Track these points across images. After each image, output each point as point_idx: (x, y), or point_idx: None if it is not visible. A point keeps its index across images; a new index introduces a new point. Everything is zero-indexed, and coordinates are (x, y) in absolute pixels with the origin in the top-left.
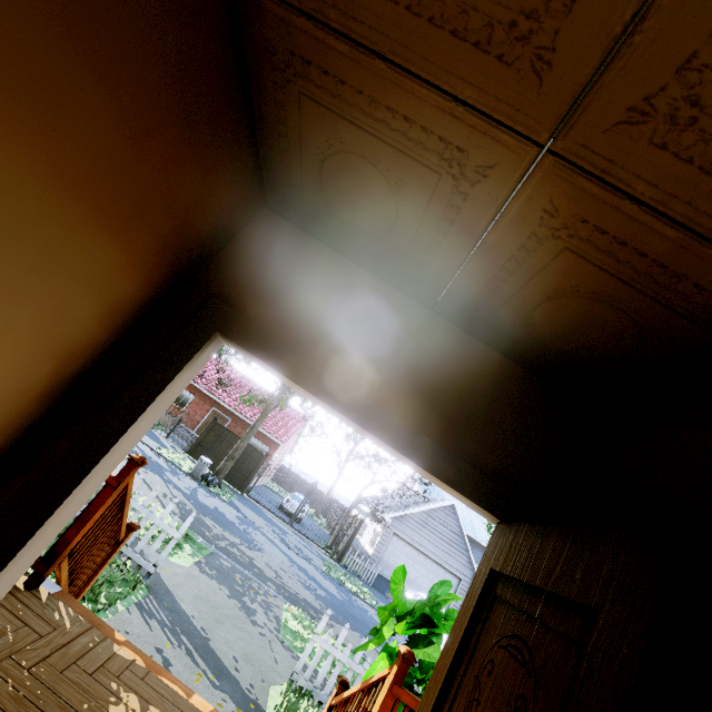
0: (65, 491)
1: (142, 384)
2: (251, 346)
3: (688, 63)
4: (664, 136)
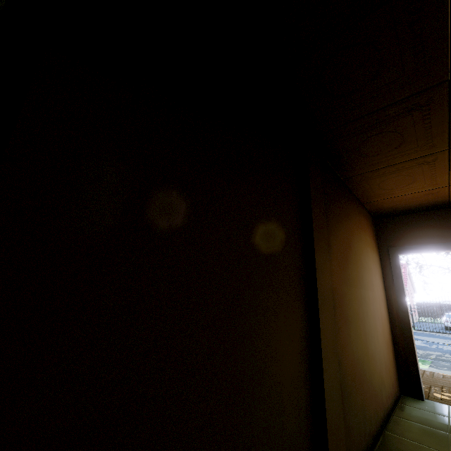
0: (404, 303)
1: (395, 275)
2: (410, 251)
3: None
4: None
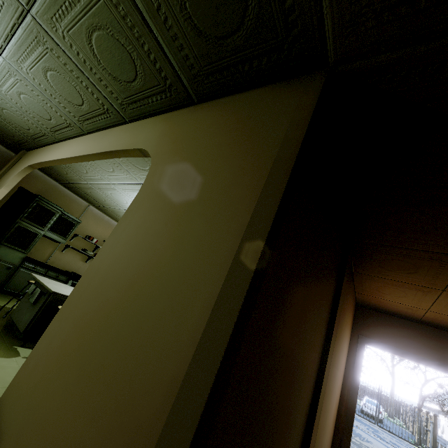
0: (357, 389)
1: (357, 361)
2: (376, 346)
3: (442, 309)
4: (447, 312)
